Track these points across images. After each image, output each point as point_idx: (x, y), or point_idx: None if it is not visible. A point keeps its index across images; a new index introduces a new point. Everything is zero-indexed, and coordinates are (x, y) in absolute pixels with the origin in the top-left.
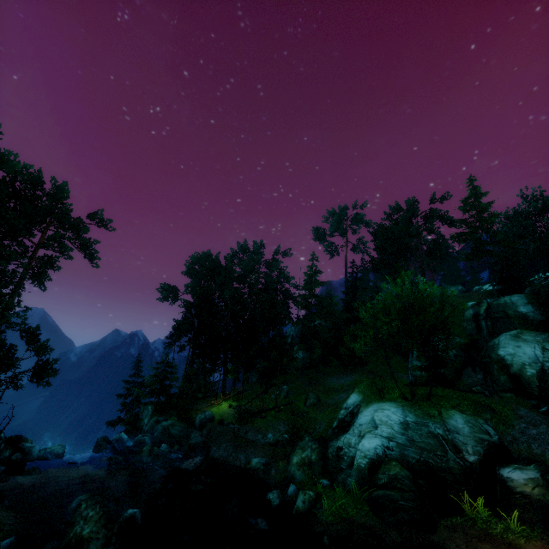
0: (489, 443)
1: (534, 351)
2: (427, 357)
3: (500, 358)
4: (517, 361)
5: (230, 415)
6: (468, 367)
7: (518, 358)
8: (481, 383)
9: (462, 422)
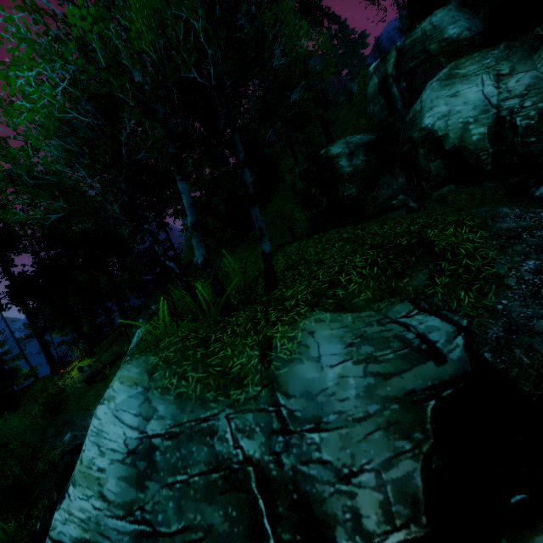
0: (439, 399)
1: (483, 89)
2: (311, 180)
3: (427, 134)
4: (455, 124)
5: (71, 389)
6: (385, 173)
7: (456, 116)
8: (405, 189)
9: (340, 354)
